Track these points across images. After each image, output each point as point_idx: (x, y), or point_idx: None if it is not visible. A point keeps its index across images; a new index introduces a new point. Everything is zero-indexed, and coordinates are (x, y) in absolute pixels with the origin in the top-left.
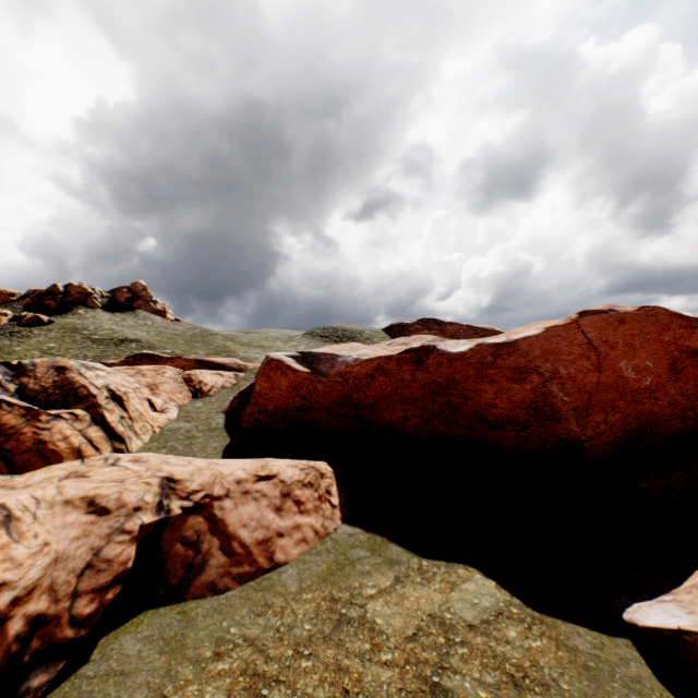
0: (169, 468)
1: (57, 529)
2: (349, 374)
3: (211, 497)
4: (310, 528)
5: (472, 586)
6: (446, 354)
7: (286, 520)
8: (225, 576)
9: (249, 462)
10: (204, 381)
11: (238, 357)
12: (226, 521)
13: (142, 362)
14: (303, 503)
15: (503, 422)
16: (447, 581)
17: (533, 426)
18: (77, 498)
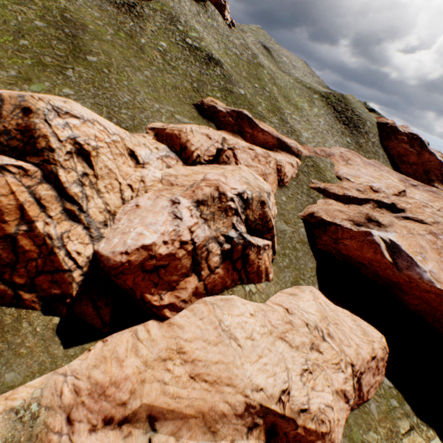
0: (346, 350)
1: (338, 410)
2: (415, 281)
3: (360, 373)
4: (377, 381)
5: (435, 442)
6: None
7: (373, 379)
8: (355, 404)
9: (367, 344)
10: (286, 173)
11: (288, 124)
12: (362, 384)
13: (241, 122)
14: (379, 369)
15: None
16: (427, 436)
17: None
18: (339, 390)
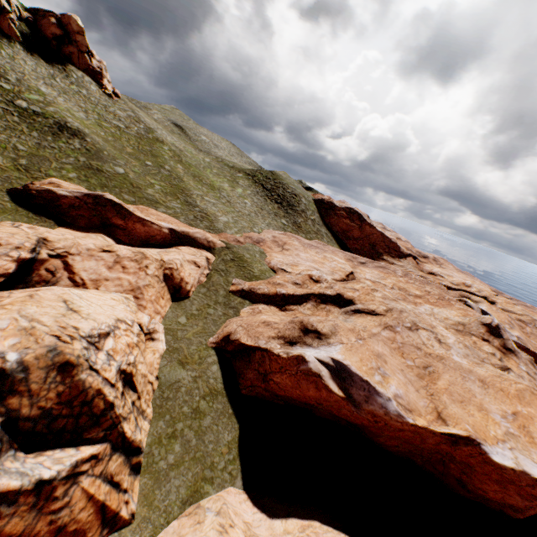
0: None
1: None
2: (382, 418)
3: None
4: None
5: None
6: (485, 456)
7: None
8: None
9: None
10: (185, 278)
11: (197, 209)
12: None
13: (104, 210)
14: None
15: (476, 493)
16: None
17: (492, 501)
18: None
